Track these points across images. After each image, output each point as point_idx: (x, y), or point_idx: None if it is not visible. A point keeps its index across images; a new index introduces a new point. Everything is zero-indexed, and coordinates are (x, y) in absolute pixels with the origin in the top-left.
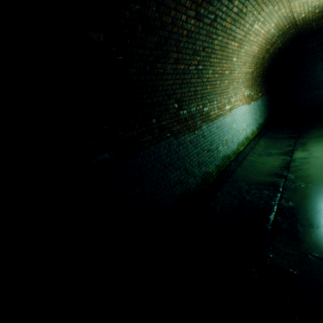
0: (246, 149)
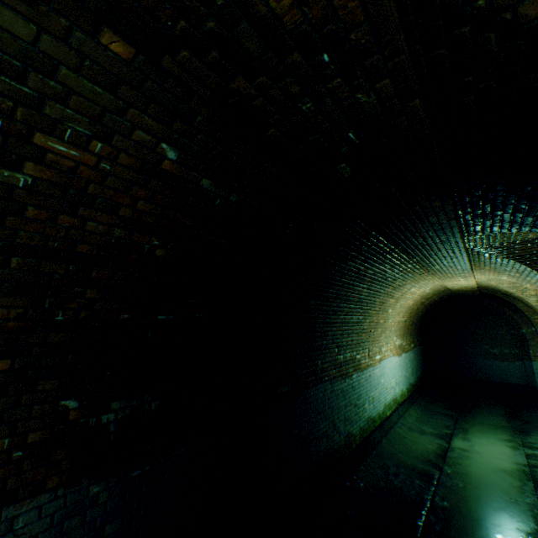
0: (393, 414)
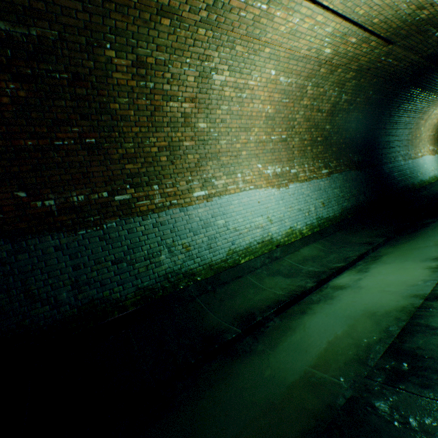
0: (435, 182)
